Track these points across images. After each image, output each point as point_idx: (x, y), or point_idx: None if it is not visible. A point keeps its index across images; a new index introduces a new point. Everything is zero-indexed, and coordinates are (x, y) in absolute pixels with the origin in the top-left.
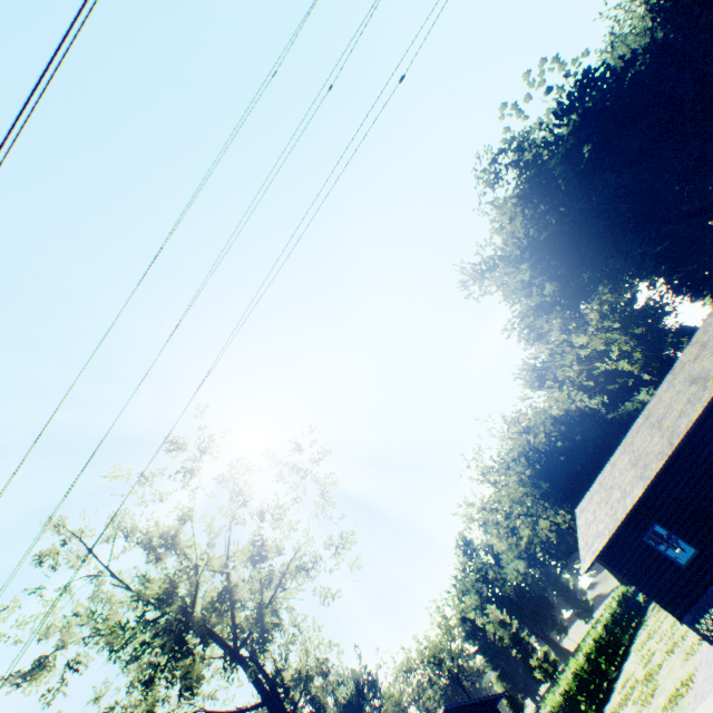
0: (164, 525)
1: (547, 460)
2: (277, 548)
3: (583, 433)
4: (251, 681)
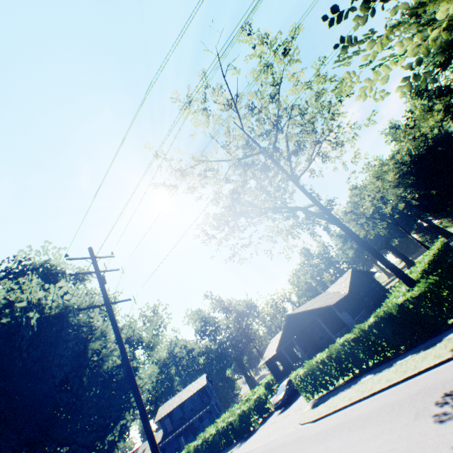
0: (279, 74)
1: (420, 162)
2: (333, 116)
3: (448, 147)
4: (306, 194)
